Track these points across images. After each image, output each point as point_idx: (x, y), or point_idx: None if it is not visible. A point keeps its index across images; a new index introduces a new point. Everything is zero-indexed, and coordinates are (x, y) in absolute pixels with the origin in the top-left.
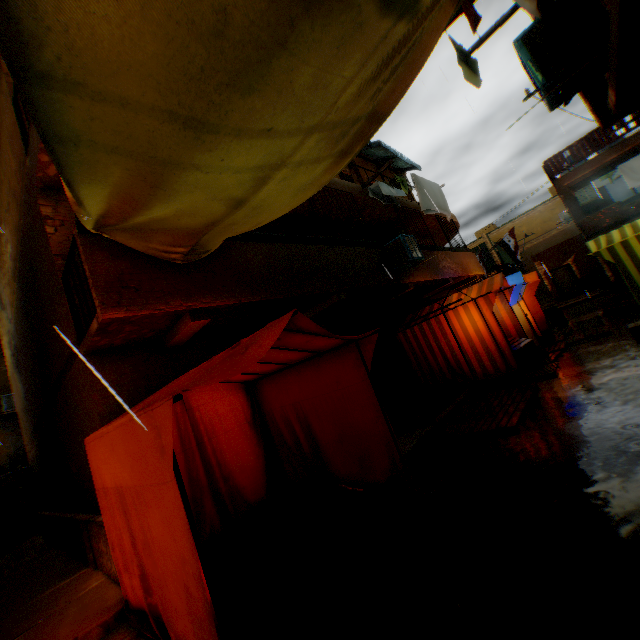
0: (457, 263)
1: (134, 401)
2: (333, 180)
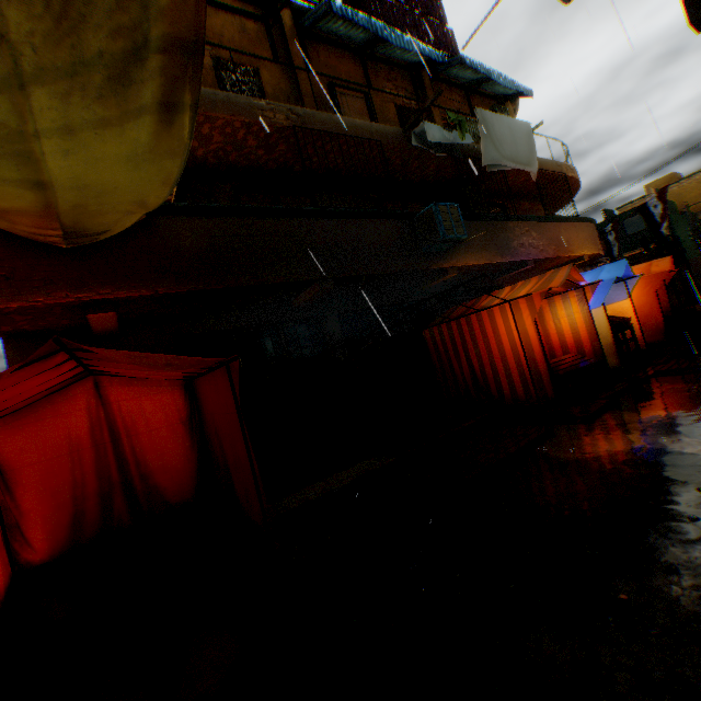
0: (549, 239)
1: None
2: (352, 124)
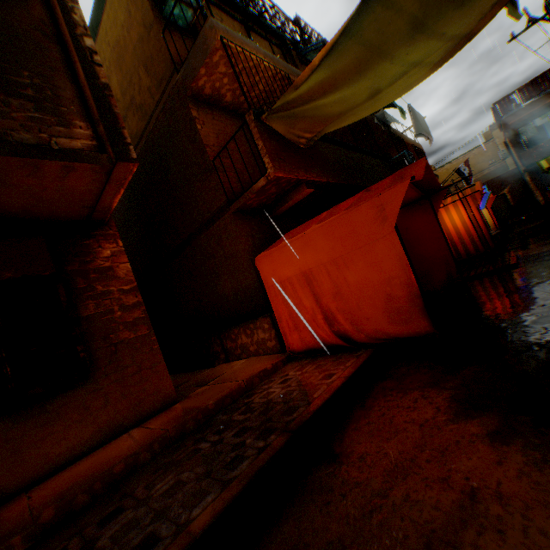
0: None
1: (261, 246)
2: None
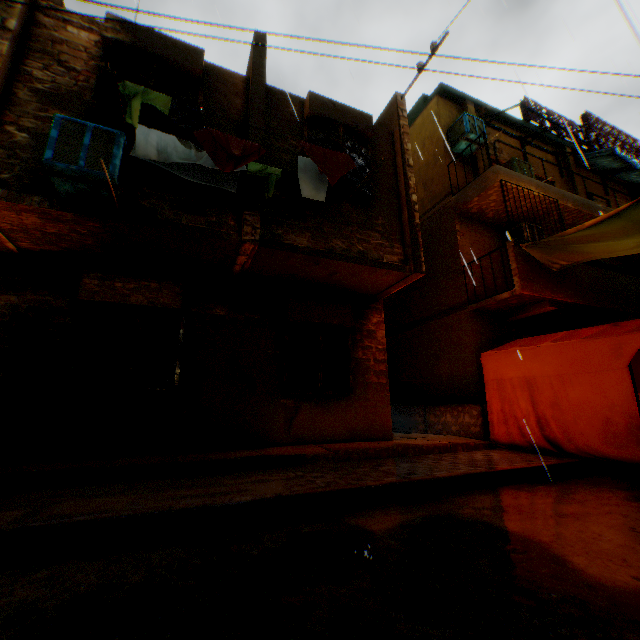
0: None
1: (486, 345)
2: None
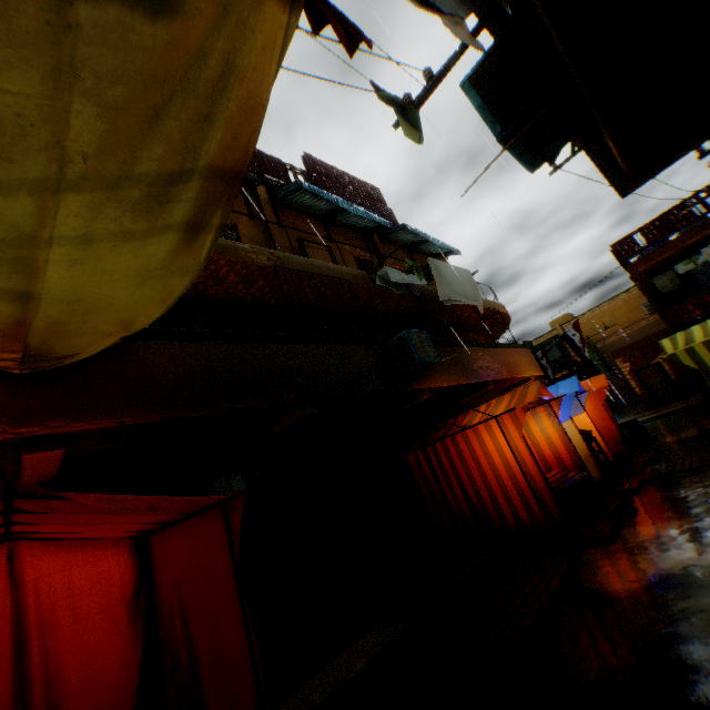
0: (501, 362)
1: None
2: (325, 266)
